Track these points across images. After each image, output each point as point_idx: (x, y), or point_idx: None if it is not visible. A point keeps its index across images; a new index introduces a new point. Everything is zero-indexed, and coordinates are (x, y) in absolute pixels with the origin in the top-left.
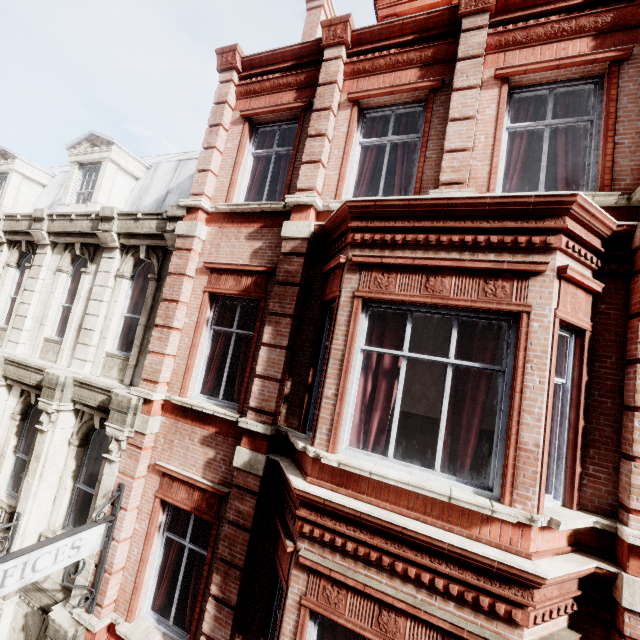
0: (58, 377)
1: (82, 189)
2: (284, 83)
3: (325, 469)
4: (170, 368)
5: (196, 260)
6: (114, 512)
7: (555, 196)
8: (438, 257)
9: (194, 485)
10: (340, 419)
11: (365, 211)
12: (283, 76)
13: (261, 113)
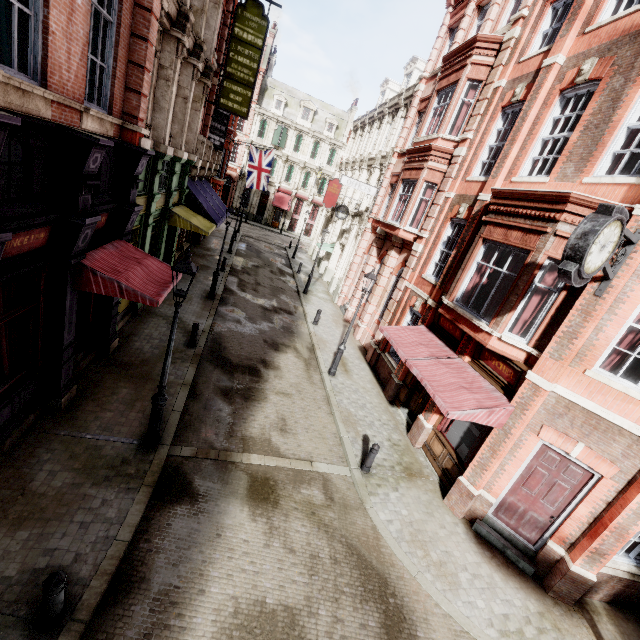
0: (377, 155)
1: (405, 87)
2: (463, 6)
3: (414, 145)
4: (402, 143)
5: (418, 100)
6: (379, 188)
7: (474, 37)
8: (451, 69)
9: (397, 175)
10: (421, 130)
11: (445, 60)
12: (463, 2)
13: (453, 25)
